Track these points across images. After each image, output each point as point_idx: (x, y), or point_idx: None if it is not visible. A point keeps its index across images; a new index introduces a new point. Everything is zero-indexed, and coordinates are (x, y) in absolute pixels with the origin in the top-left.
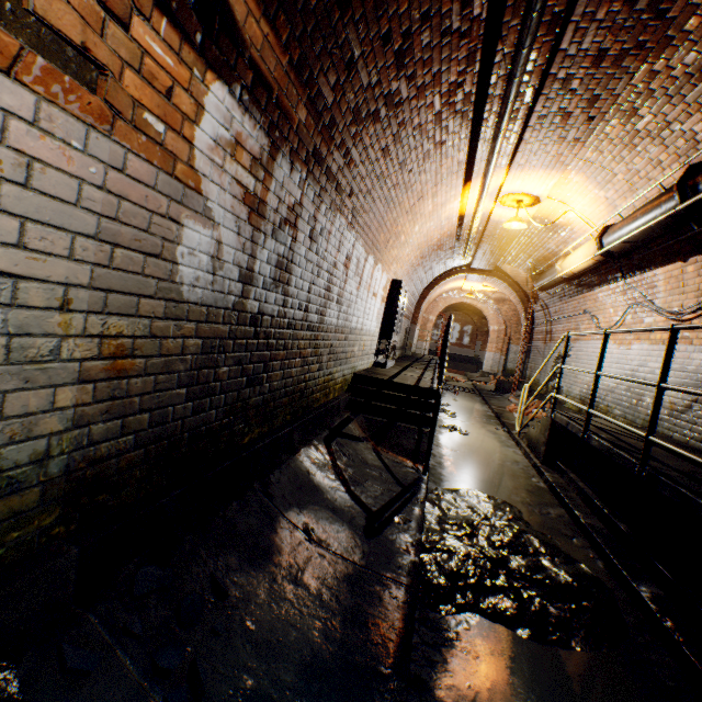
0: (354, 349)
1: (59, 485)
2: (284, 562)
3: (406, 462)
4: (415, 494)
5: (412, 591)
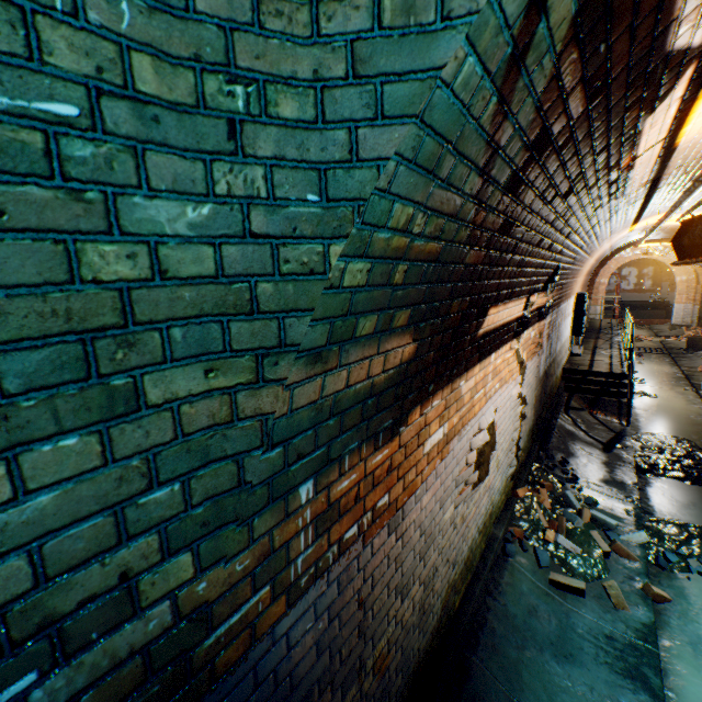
0: (562, 354)
1: (531, 431)
2: (577, 457)
3: (613, 420)
4: (623, 436)
5: (632, 468)
